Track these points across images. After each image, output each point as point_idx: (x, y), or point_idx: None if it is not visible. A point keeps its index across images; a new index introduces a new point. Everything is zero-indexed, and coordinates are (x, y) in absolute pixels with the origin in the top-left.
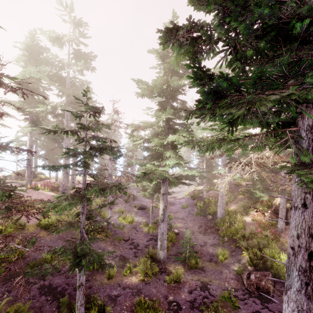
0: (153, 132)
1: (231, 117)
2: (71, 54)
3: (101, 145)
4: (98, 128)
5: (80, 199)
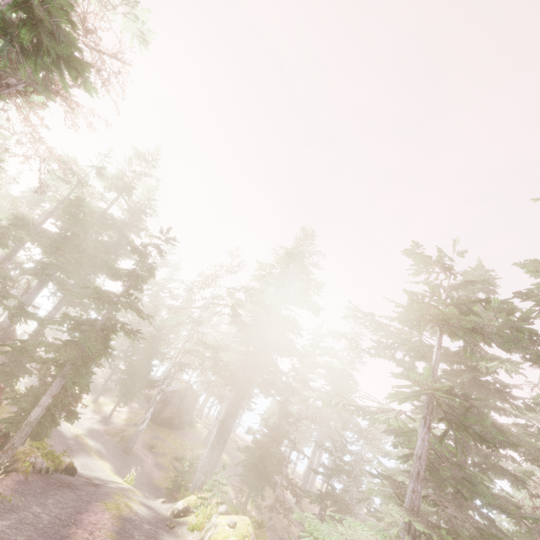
0: (398, 468)
1: (397, 487)
2: (346, 349)
3: (342, 467)
4: (344, 452)
5: (322, 500)
